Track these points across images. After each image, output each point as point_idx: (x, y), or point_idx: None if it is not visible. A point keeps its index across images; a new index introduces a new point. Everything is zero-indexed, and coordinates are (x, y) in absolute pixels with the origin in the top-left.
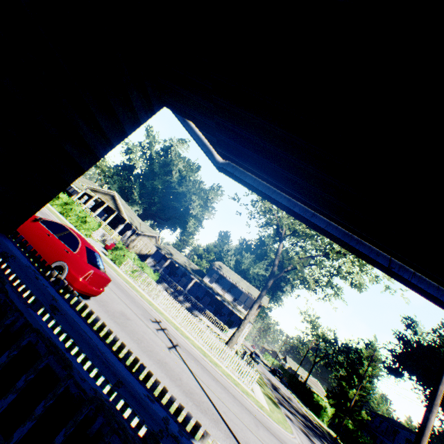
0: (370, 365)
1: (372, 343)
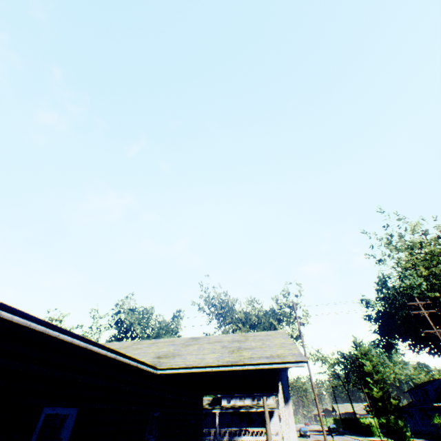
0: (367, 359)
1: (355, 342)
